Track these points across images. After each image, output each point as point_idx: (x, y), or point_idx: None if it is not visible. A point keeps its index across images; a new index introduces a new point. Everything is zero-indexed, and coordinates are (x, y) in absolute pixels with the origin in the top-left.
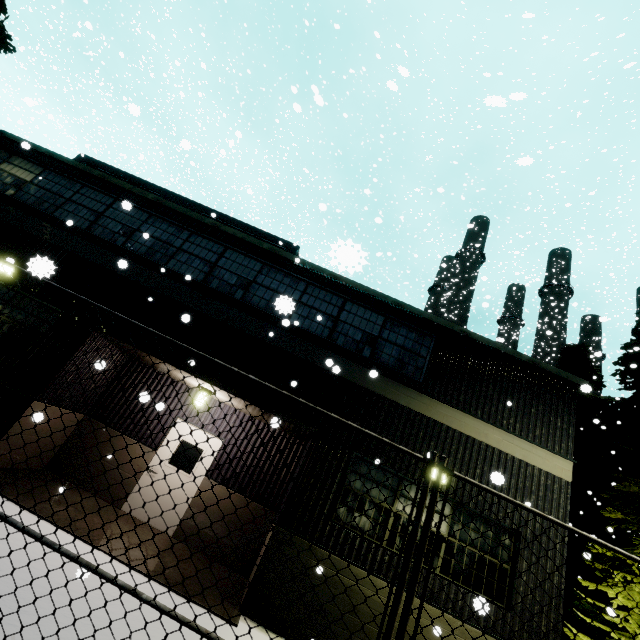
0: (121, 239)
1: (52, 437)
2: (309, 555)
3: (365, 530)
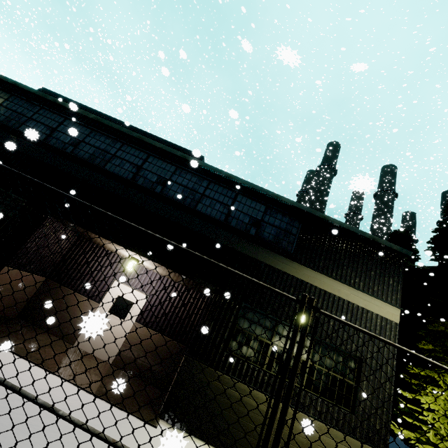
0: (70, 148)
1: (21, 293)
2: (210, 376)
3: (251, 358)
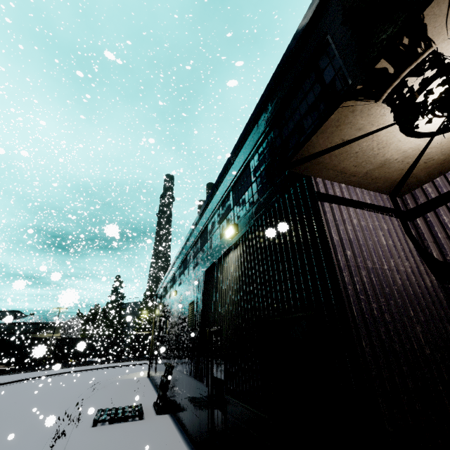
0: None
1: None
2: None
3: None
